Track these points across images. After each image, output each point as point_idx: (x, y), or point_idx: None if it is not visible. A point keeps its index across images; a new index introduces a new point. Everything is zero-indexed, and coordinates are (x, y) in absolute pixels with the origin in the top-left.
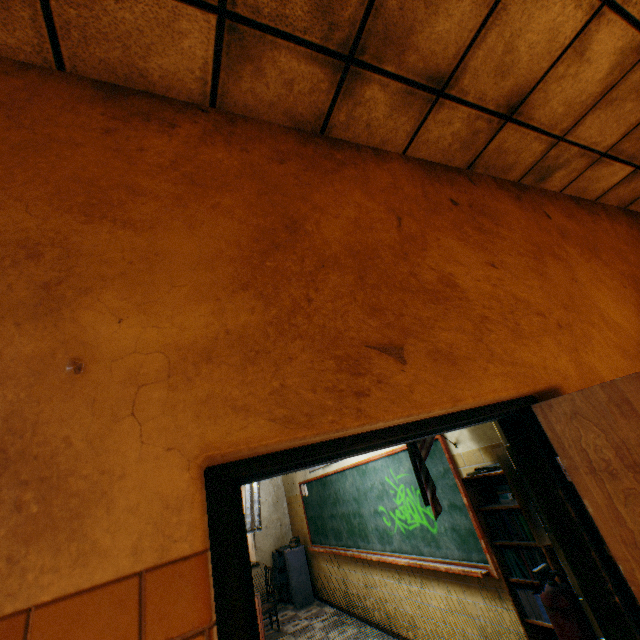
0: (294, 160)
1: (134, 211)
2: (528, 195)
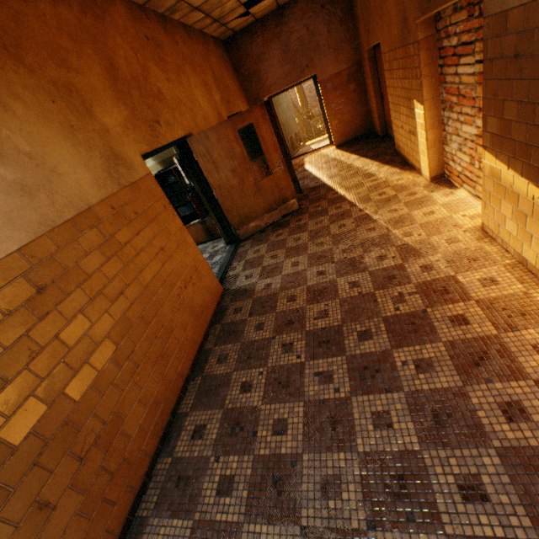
0: (89, 12)
1: (74, 64)
2: (169, 26)
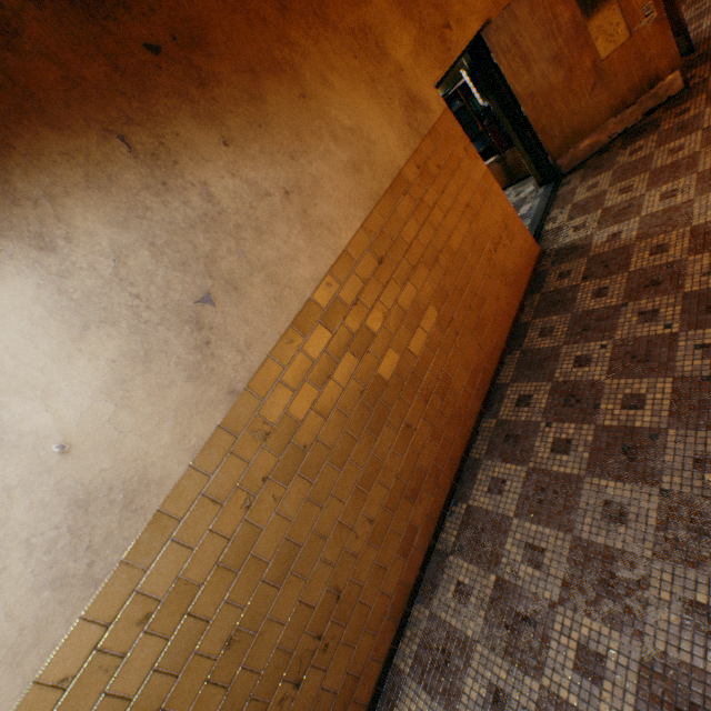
0: None
1: None
2: None
